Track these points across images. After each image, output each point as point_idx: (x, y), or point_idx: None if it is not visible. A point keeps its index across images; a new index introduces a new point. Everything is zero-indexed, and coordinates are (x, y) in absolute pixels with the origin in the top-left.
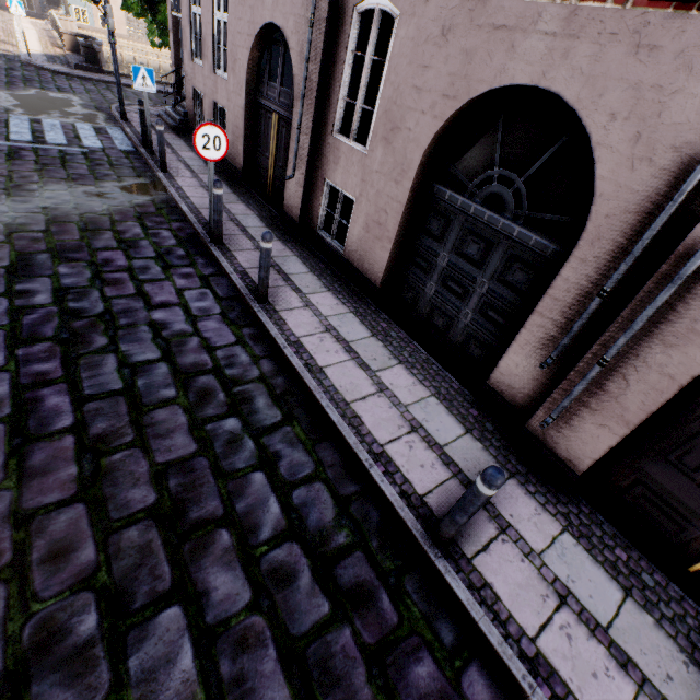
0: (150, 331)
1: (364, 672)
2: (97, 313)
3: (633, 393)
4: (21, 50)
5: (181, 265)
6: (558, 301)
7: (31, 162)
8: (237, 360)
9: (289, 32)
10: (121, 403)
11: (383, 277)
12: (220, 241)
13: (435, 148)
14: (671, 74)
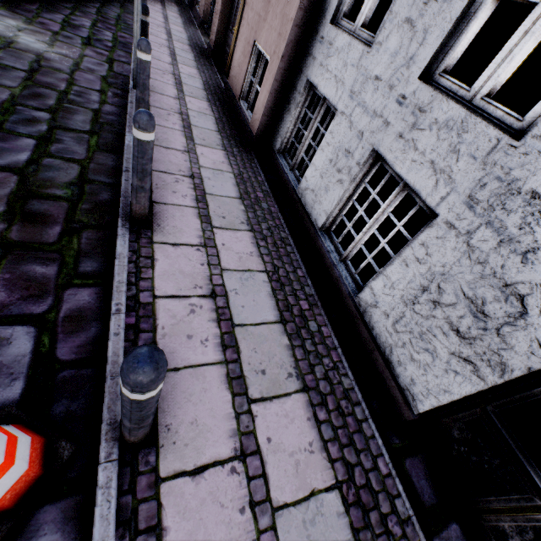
0: None
1: (94, 18)
2: None
3: None
4: None
5: None
6: None
7: None
8: None
9: None
10: None
11: (204, 13)
12: None
13: None
14: None
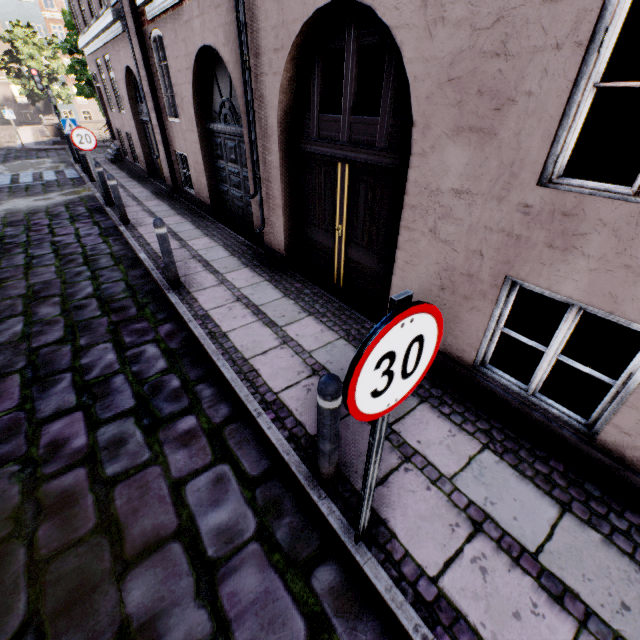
0: (50, 245)
1: (106, 327)
2: (22, 242)
3: (274, 187)
4: (18, 143)
5: (84, 219)
6: (250, 158)
7: (5, 192)
8: (99, 248)
9: (133, 67)
10: (21, 268)
11: (210, 197)
12: (112, 203)
13: (200, 102)
14: (227, 16)
